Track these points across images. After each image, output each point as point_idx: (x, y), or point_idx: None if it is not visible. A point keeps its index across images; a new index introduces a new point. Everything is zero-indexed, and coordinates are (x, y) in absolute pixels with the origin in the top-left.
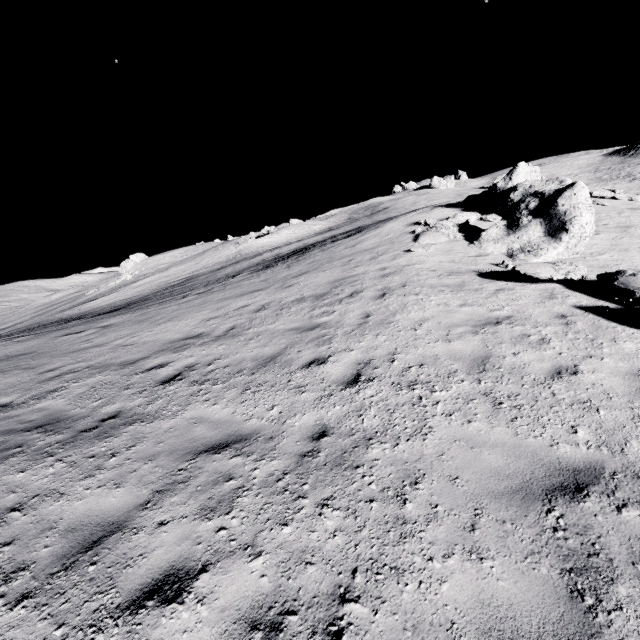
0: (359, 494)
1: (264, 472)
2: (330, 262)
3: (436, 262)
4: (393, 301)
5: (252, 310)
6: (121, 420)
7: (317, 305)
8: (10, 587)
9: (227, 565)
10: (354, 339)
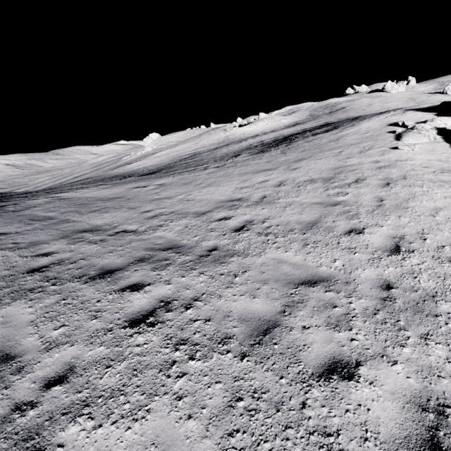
0: (450, 336)
1: (359, 306)
2: (321, 152)
3: (425, 160)
4: (400, 190)
5: (273, 185)
6: (222, 252)
7: (329, 186)
8: (230, 347)
9: (375, 364)
10: (379, 217)
